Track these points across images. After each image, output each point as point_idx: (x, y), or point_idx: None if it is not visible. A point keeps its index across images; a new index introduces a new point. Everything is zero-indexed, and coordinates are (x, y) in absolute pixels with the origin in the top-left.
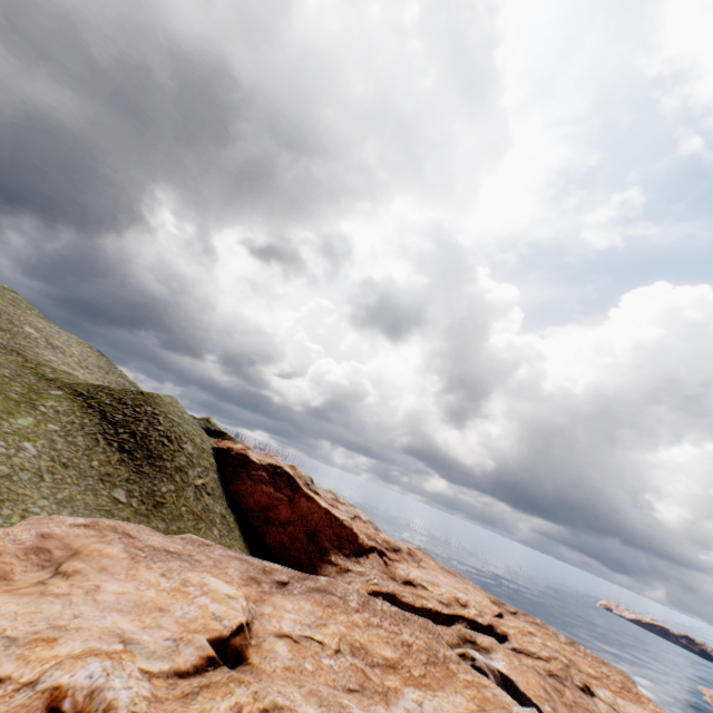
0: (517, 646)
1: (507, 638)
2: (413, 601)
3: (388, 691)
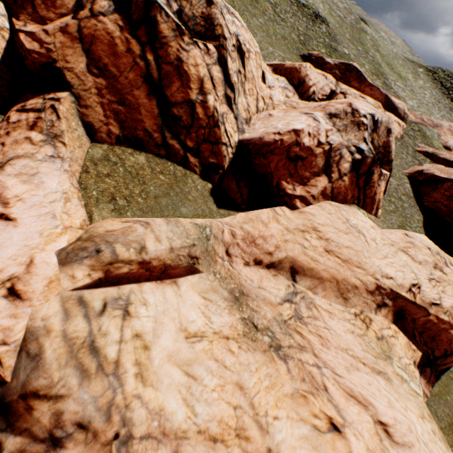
0: None
1: None
2: None
3: None
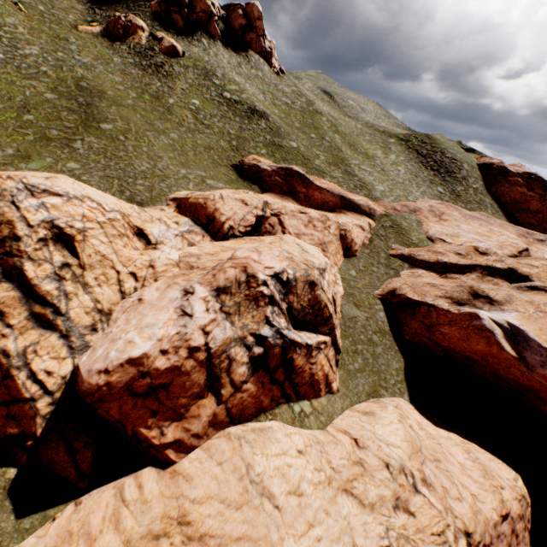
0: None
1: None
2: None
3: None
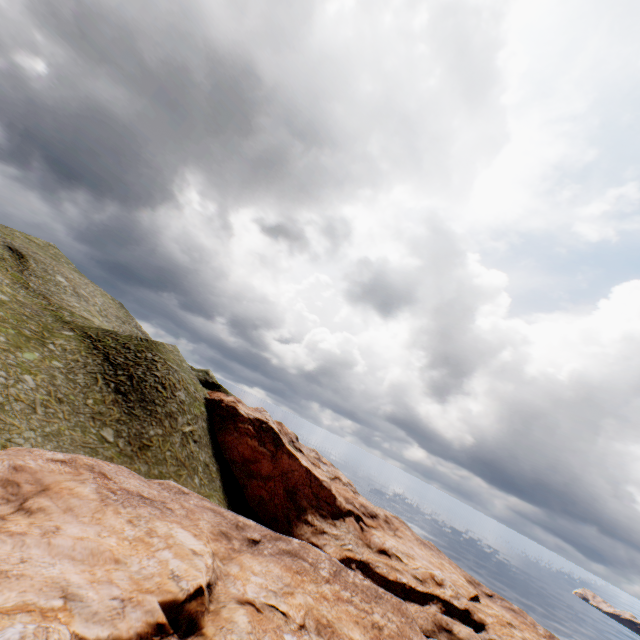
0: (495, 638)
1: (484, 627)
2: (387, 573)
3: None
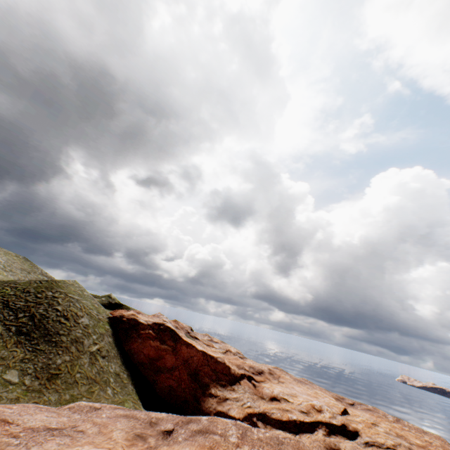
0: (368, 440)
1: (358, 434)
2: (281, 416)
3: None
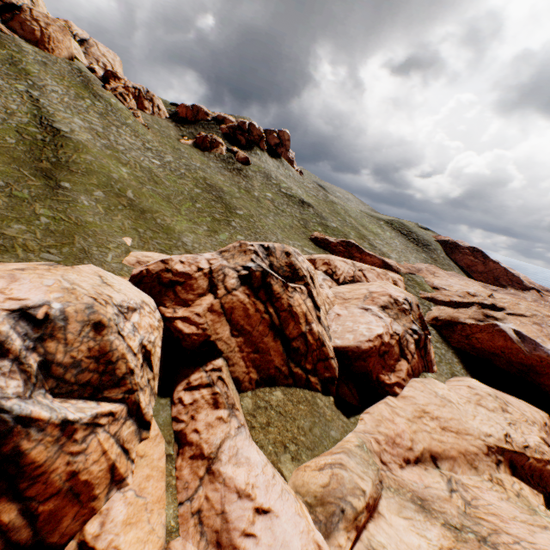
0: None
1: None
2: None
3: (549, 320)
